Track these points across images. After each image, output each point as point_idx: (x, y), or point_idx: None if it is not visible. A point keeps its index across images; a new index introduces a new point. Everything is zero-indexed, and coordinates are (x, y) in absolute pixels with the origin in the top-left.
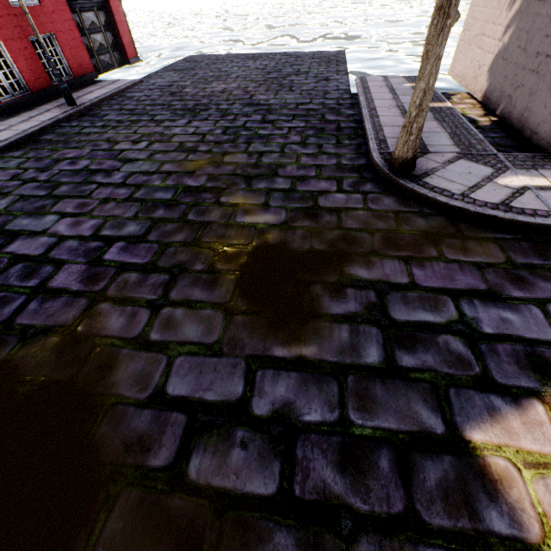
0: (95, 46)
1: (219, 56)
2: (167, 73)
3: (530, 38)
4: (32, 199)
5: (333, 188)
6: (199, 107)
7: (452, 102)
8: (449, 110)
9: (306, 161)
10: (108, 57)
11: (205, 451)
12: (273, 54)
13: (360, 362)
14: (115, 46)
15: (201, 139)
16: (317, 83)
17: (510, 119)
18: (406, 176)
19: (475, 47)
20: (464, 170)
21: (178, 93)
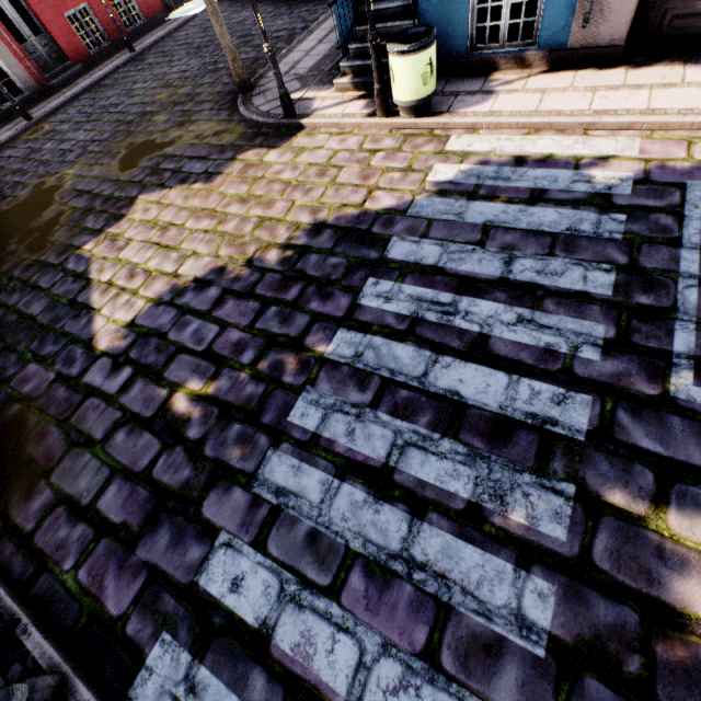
0: None
1: None
2: (224, 2)
3: None
4: (79, 124)
5: (210, 108)
6: (208, 44)
7: None
8: None
9: (218, 89)
10: None
11: (76, 200)
12: None
13: (134, 180)
14: None
15: (182, 76)
16: (321, 0)
17: None
18: (247, 97)
19: None
20: None
21: (209, 28)
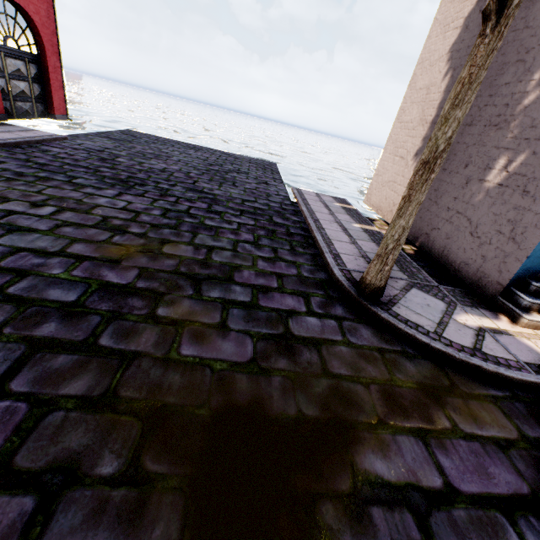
0: (13, 91)
1: (159, 138)
2: (99, 138)
3: (440, 195)
4: None
5: (302, 307)
6: (134, 180)
7: (376, 227)
8: (380, 234)
9: (263, 266)
10: (29, 105)
11: None
12: (213, 150)
13: None
14: (42, 98)
15: (134, 217)
16: (258, 185)
17: (431, 252)
18: (375, 303)
19: (388, 189)
20: (422, 301)
21: (110, 160)
